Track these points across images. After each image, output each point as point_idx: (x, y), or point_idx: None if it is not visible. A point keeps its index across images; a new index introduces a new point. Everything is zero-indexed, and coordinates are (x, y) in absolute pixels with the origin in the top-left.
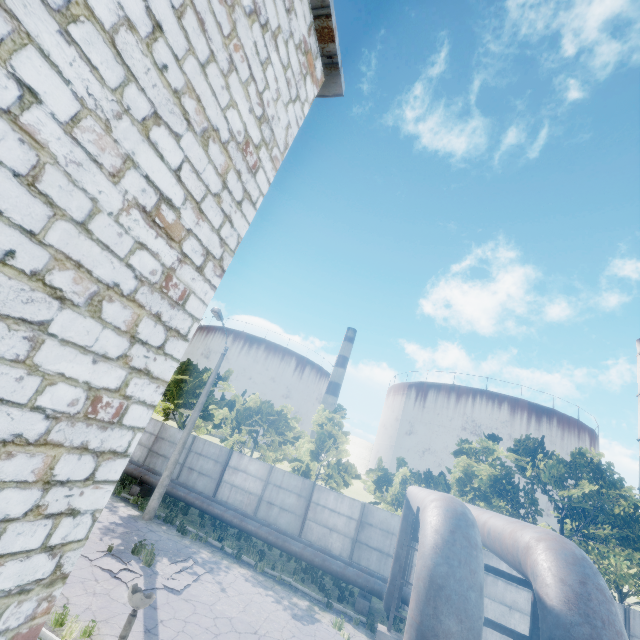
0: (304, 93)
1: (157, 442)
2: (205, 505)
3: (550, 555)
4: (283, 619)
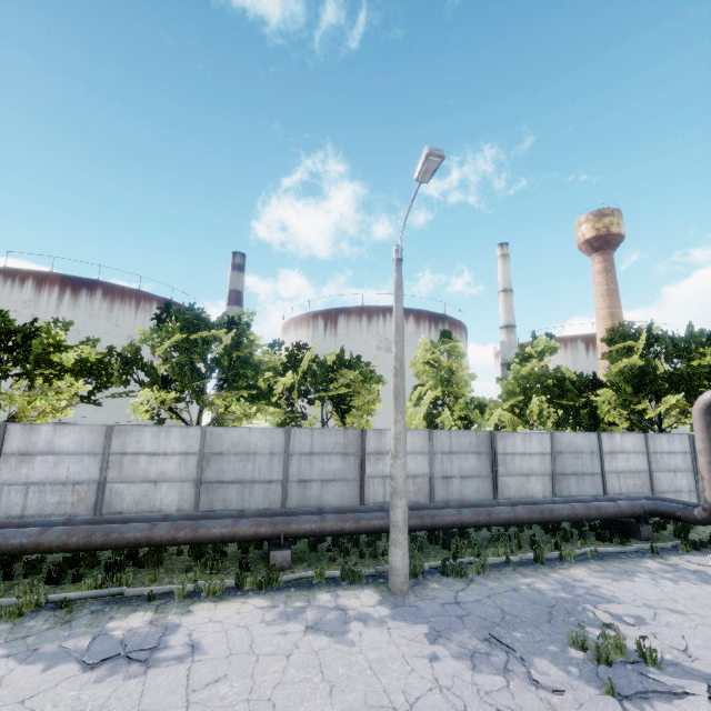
0: None
1: (209, 464)
2: (428, 520)
3: None
4: None
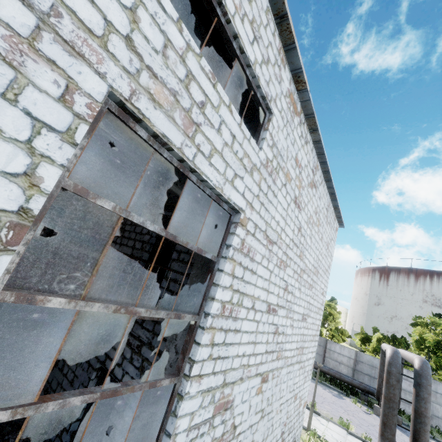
0: (335, 237)
1: None
2: None
3: (417, 360)
4: (329, 395)
